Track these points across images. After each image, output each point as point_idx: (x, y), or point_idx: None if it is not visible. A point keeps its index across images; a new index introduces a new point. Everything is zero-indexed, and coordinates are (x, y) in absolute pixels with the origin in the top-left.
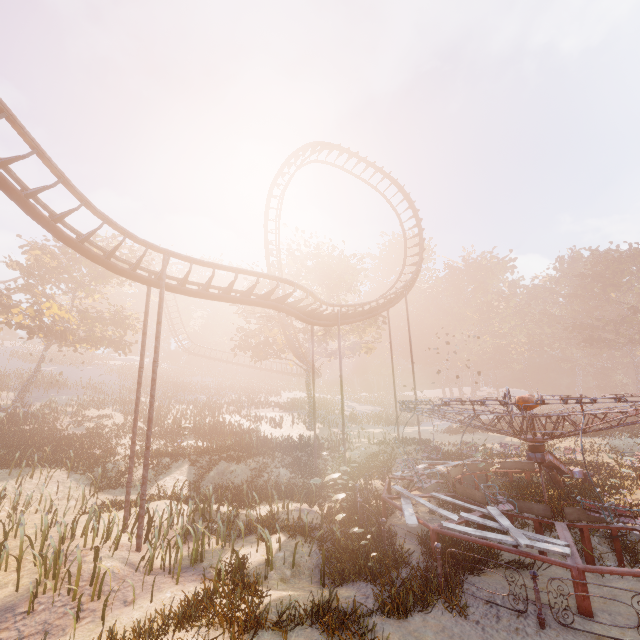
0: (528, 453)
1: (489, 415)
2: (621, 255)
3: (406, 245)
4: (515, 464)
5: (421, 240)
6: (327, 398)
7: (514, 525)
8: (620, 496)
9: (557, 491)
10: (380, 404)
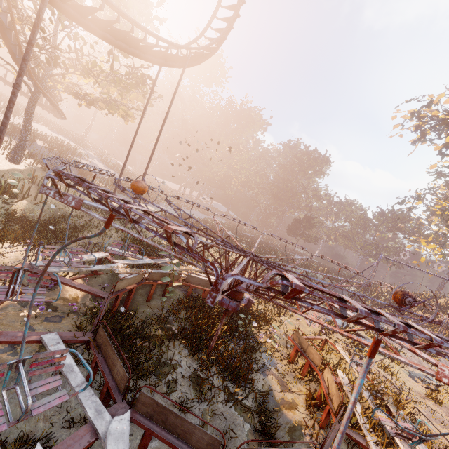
0: (223, 298)
1: (200, 214)
2: (319, 157)
3: (217, 11)
4: (200, 281)
5: (235, 12)
6: (71, 145)
7: (160, 383)
8: (266, 329)
9: (225, 327)
10: (125, 174)
